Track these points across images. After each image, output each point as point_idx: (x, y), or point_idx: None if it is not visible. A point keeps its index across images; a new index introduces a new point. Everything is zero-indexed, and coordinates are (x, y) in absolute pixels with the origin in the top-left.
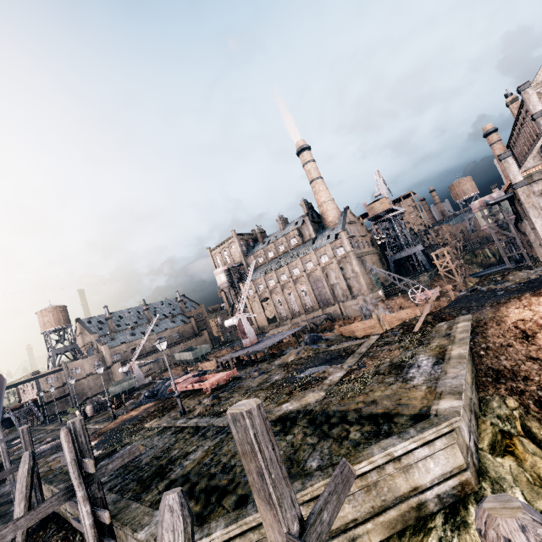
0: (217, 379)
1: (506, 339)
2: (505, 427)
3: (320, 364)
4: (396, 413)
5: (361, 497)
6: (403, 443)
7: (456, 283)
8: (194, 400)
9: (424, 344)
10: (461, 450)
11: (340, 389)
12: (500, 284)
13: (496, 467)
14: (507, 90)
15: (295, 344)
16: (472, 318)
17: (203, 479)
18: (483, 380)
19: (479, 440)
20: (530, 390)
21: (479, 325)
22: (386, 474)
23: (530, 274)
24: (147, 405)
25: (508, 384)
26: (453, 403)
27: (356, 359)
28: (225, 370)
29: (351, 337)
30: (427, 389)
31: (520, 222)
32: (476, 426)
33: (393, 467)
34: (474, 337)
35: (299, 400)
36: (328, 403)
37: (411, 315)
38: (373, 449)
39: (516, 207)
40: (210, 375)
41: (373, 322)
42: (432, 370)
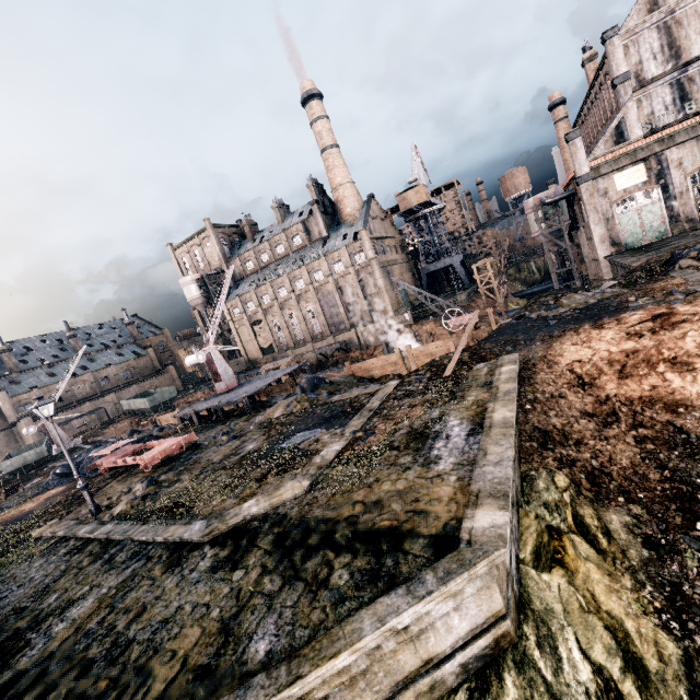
0: (161, 451)
1: (558, 387)
2: (553, 520)
3: (314, 426)
4: (409, 531)
5: (339, 697)
6: (414, 607)
7: (496, 304)
8: (125, 483)
9: (457, 397)
10: (500, 588)
11: (333, 474)
12: (552, 310)
13: (542, 592)
14: (587, 40)
15: (292, 387)
16: (519, 357)
17: (69, 675)
18: (528, 446)
19: (521, 546)
20: (583, 459)
21: (527, 367)
22: (383, 654)
23: (588, 298)
24: (55, 490)
25: (557, 452)
26: (496, 517)
27: (364, 420)
28: (186, 429)
29: (365, 378)
30: (457, 481)
31: (575, 230)
32: (517, 523)
33: (395, 642)
34: (522, 387)
35: (270, 494)
36: (311, 502)
37: (442, 349)
38: (362, 620)
39: (574, 209)
40: (156, 442)
41: (394, 357)
42: (466, 445)
